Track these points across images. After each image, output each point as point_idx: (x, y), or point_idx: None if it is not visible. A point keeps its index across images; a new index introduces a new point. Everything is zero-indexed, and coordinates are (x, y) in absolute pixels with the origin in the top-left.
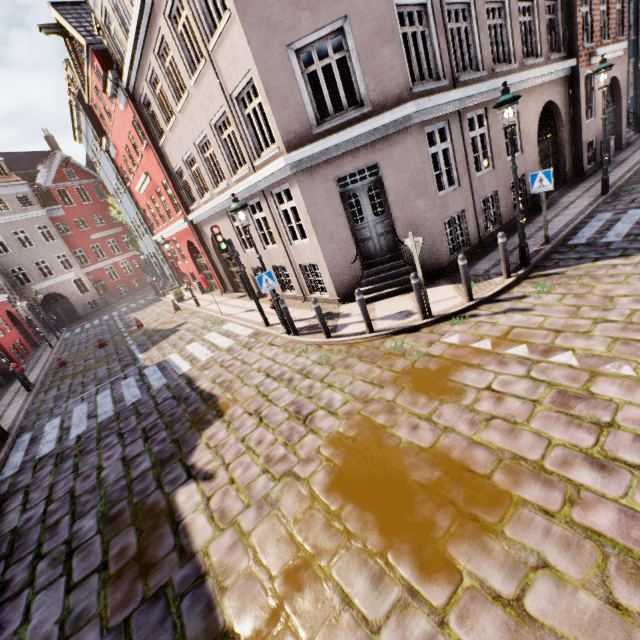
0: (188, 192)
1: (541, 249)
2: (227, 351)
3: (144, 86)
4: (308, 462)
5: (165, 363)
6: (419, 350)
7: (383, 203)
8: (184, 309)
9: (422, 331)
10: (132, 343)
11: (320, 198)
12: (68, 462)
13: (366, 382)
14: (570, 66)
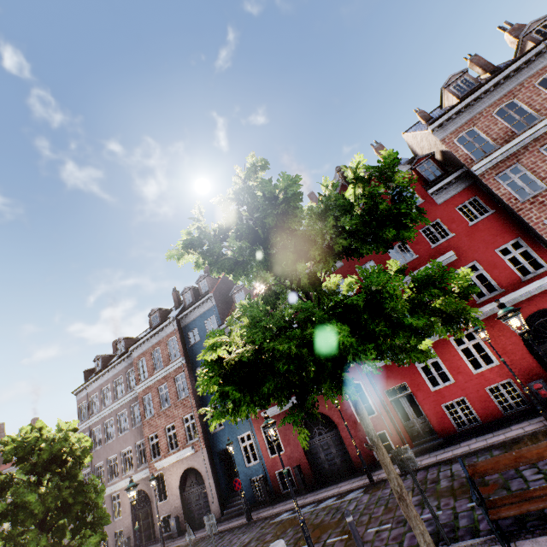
0: None
1: None
2: None
3: None
4: None
5: None
6: None
7: None
8: None
9: None
10: None
11: None
12: None
13: None
14: (146, 472)
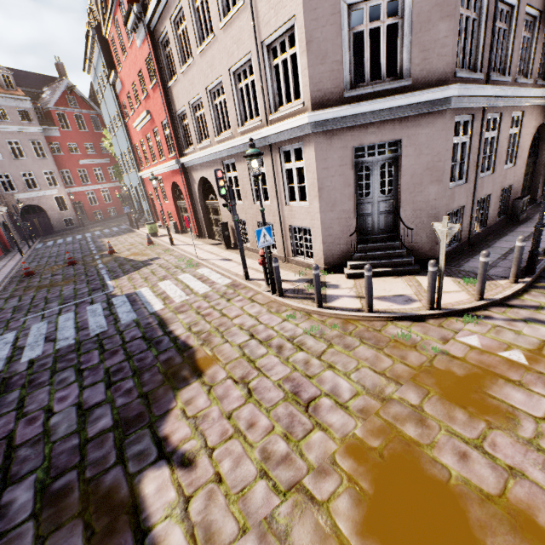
0: (185, 136)
1: (539, 259)
2: (203, 297)
3: (167, 24)
4: (322, 475)
5: (135, 296)
6: (436, 346)
7: (393, 182)
8: (157, 244)
9: (429, 322)
10: (102, 267)
11: (333, 164)
12: (13, 393)
13: (376, 372)
14: None
